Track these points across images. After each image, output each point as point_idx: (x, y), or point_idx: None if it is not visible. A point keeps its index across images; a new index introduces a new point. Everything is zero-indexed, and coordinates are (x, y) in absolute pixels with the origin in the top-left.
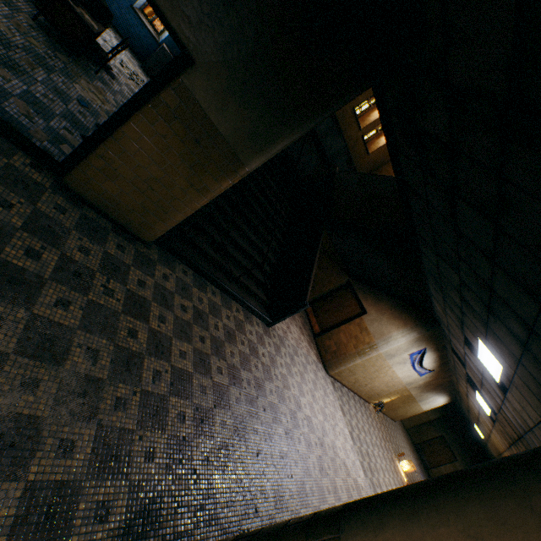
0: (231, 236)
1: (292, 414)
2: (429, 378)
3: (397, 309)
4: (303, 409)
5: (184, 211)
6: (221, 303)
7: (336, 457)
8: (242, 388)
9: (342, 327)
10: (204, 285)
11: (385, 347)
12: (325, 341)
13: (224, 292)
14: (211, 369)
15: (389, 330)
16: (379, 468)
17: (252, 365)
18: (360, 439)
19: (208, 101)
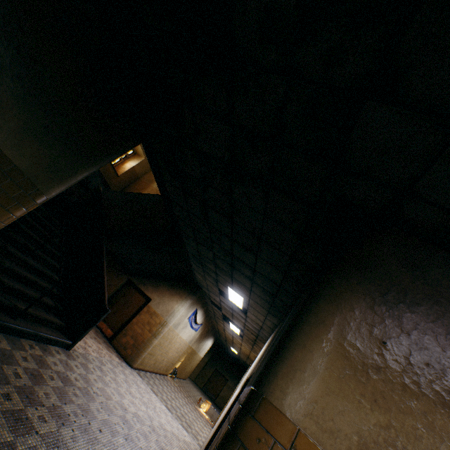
0: (5, 266)
1: (124, 419)
2: (202, 330)
3: (173, 288)
4: (129, 409)
5: None
6: (10, 347)
7: (166, 433)
8: (72, 423)
9: (135, 320)
10: None
11: (173, 319)
12: (122, 339)
13: (9, 333)
14: (33, 424)
15: (172, 305)
16: (193, 420)
17: (71, 395)
18: (174, 407)
19: (2, 136)
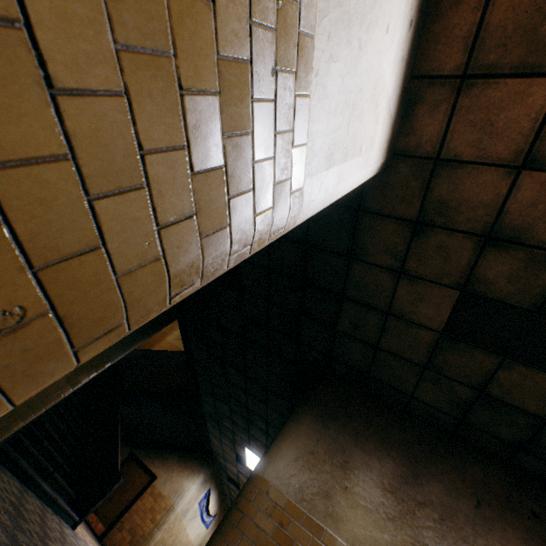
0: (45, 427)
1: None
2: (214, 527)
3: (184, 459)
4: None
5: (50, 405)
6: (42, 507)
7: None
8: None
9: (135, 506)
10: (26, 489)
11: (182, 502)
12: (116, 535)
13: (38, 495)
14: None
15: (181, 482)
16: None
17: None
18: None
19: None
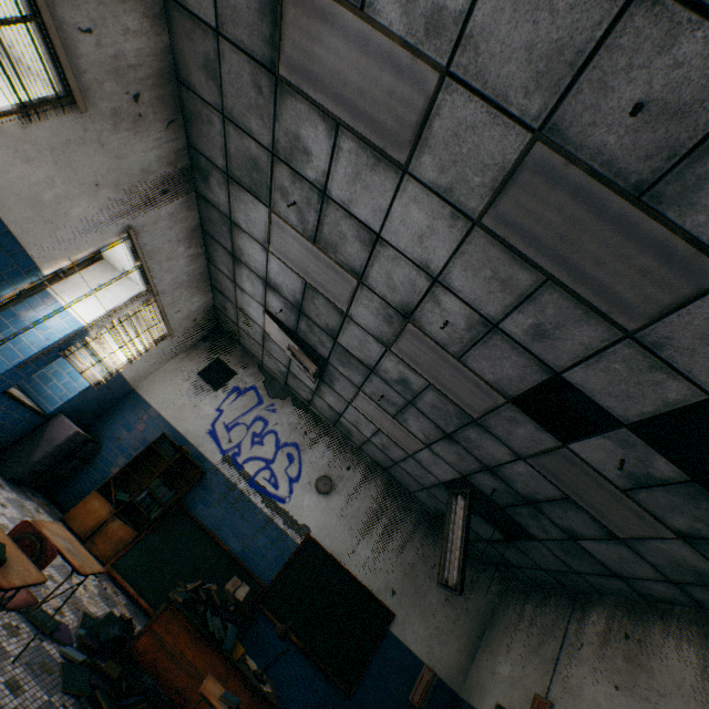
0: None
1: None
2: None
3: None
4: None
5: None
6: None
7: None
8: None
9: None
10: None
11: None
12: None
13: None
14: None
15: None
16: None
17: None
18: None
19: None
